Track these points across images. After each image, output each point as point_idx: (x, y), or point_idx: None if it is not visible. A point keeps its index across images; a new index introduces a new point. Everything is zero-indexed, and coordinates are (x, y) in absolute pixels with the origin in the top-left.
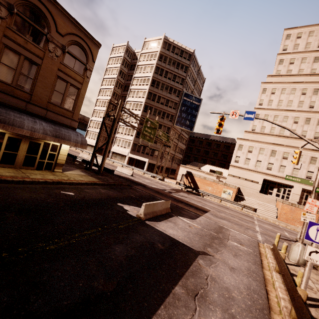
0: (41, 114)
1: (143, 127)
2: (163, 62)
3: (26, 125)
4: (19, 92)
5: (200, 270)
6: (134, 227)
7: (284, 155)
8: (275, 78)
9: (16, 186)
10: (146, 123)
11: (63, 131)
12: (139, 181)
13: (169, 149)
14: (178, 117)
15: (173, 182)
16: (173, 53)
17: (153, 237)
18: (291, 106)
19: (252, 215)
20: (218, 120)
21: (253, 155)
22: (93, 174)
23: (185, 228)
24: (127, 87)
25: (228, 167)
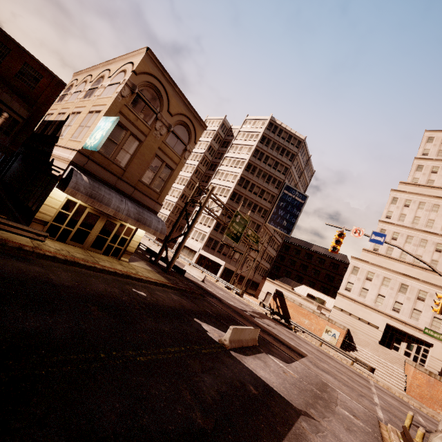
0: (127, 192)
1: (231, 222)
2: (265, 144)
3: (113, 204)
4: (114, 167)
5: (305, 436)
6: (219, 356)
7: (419, 294)
8: (410, 187)
9: (89, 273)
10: (235, 217)
11: (146, 214)
12: (212, 291)
13: (257, 255)
14: (273, 214)
15: (254, 301)
16: (278, 137)
17: (243, 375)
18: (432, 228)
19: (368, 376)
20: (335, 235)
21: (374, 285)
22: (160, 271)
23: (279, 372)
24: (214, 166)
25: (333, 295)
